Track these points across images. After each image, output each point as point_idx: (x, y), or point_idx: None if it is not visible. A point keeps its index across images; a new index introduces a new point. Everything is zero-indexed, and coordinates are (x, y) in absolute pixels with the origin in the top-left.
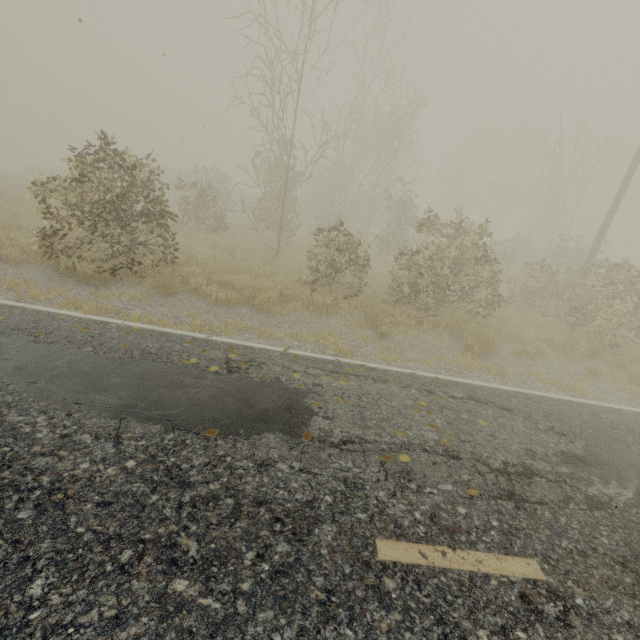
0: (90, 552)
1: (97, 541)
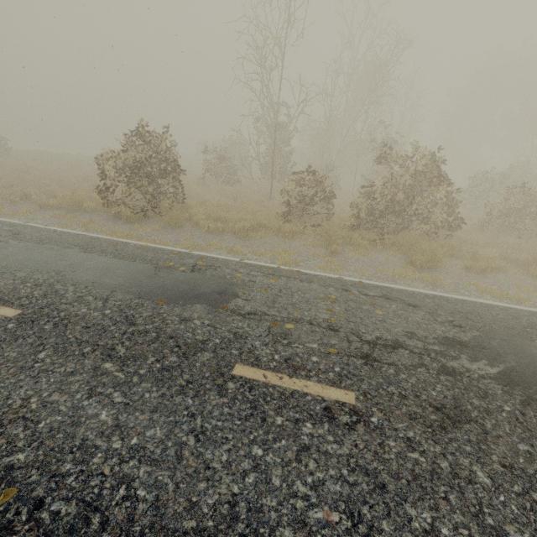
0: (71, 346)
1: (76, 342)
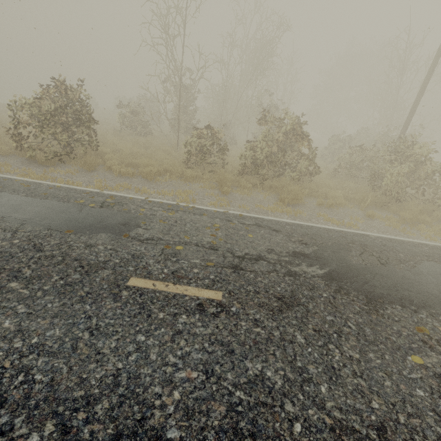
0: None
1: None
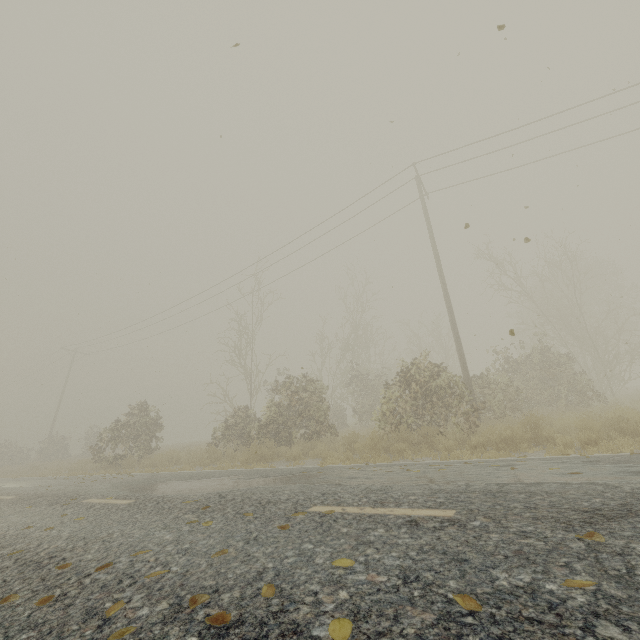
0: None
1: None
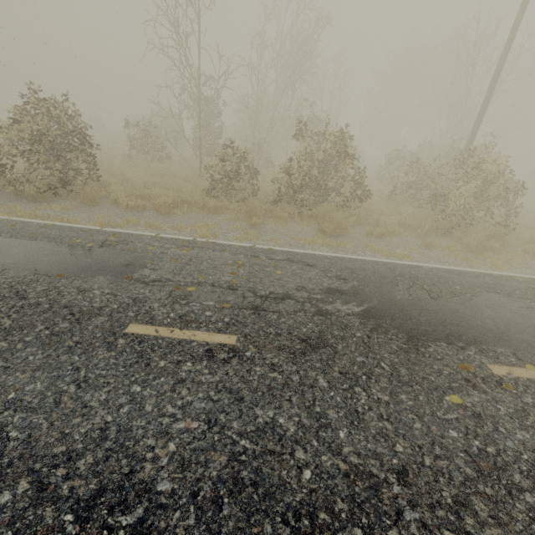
0: None
1: None
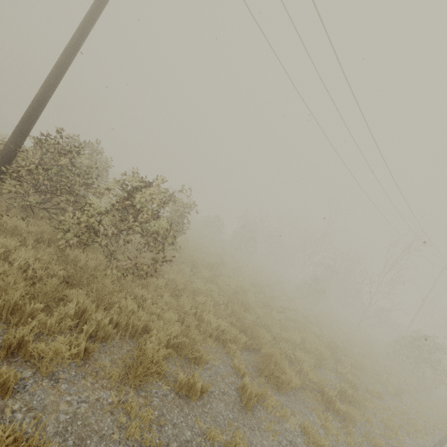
0: None
1: None
